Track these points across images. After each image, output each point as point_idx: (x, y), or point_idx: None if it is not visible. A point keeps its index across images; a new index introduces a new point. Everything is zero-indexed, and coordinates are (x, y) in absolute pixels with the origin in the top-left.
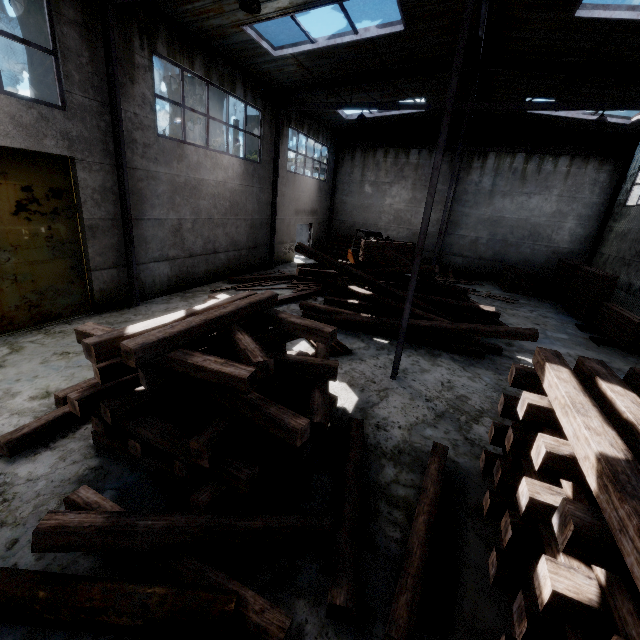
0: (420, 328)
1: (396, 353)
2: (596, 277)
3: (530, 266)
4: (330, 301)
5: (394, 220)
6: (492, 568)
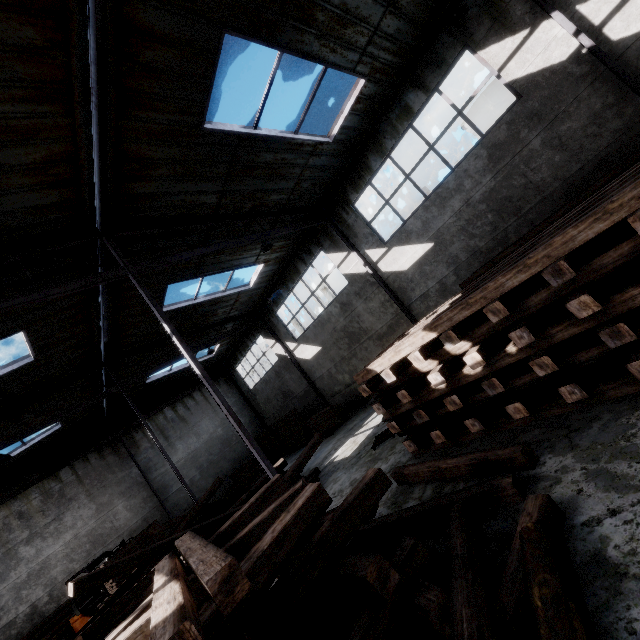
0: None
1: None
2: (288, 417)
3: (244, 461)
4: None
5: (94, 545)
6: (475, 425)
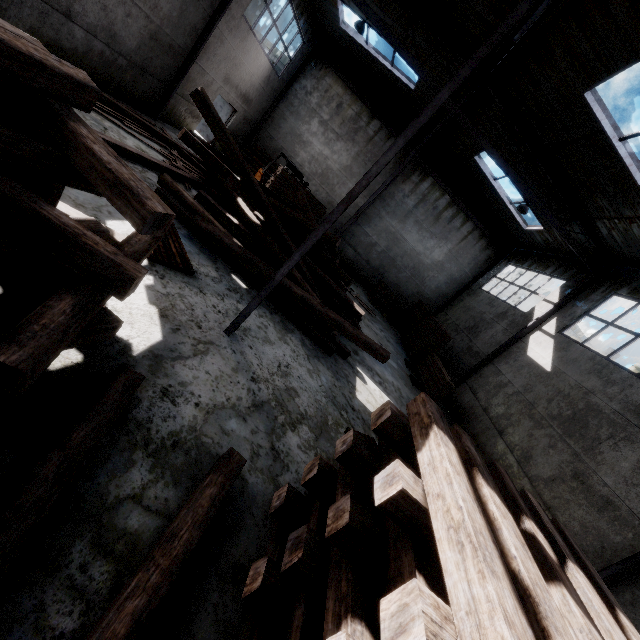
0: (290, 292)
1: (248, 306)
2: (439, 330)
3: (397, 293)
4: (205, 200)
5: (321, 175)
6: None
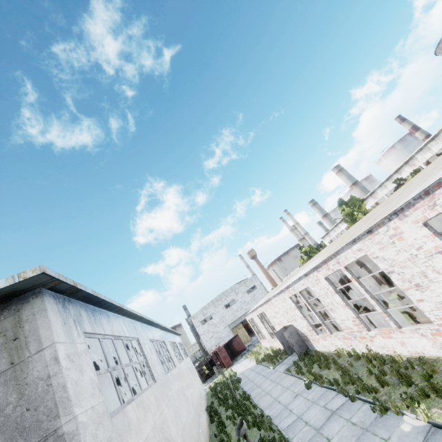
0: None
1: None
2: None
3: None
4: None
5: None
6: None
